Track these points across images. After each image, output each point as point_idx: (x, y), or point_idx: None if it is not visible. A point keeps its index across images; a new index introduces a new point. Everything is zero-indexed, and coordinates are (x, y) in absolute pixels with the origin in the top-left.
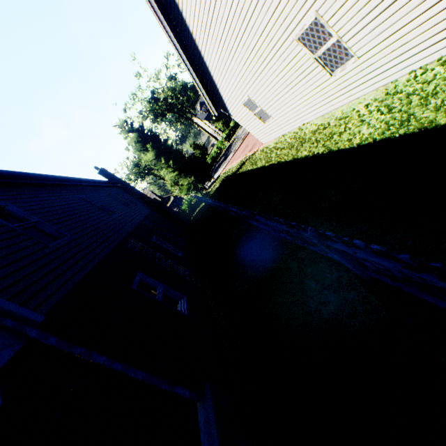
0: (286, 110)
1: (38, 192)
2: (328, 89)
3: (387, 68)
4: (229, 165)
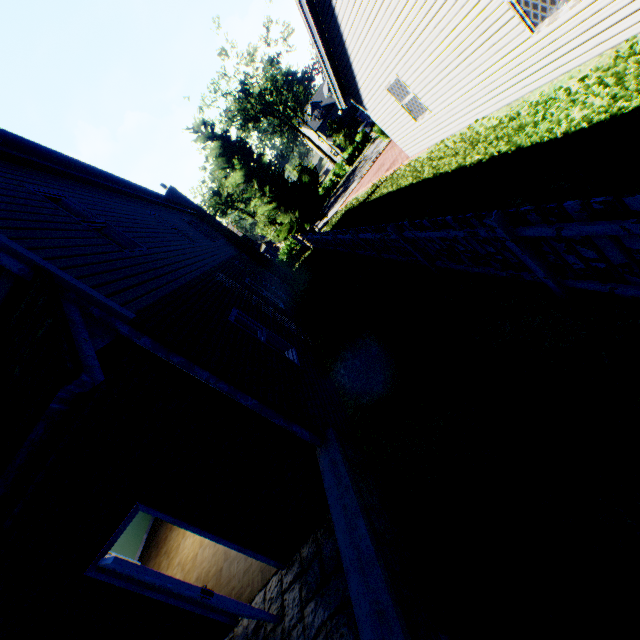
0: (453, 97)
1: (98, 194)
2: (524, 57)
3: (623, 16)
4: (353, 195)
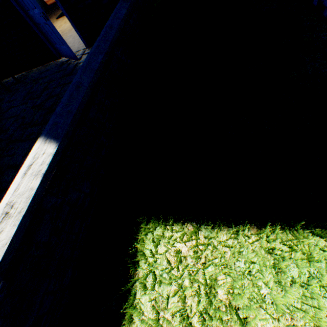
0: None
1: None
2: None
3: None
4: None
